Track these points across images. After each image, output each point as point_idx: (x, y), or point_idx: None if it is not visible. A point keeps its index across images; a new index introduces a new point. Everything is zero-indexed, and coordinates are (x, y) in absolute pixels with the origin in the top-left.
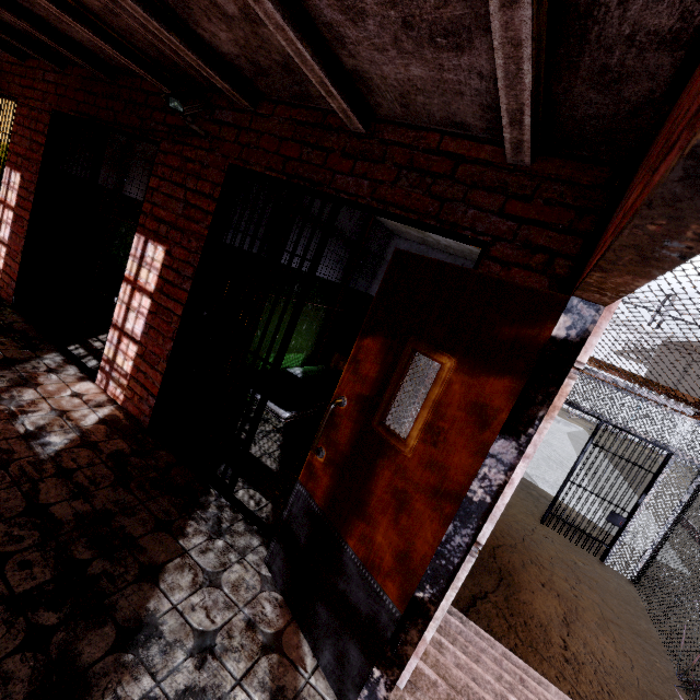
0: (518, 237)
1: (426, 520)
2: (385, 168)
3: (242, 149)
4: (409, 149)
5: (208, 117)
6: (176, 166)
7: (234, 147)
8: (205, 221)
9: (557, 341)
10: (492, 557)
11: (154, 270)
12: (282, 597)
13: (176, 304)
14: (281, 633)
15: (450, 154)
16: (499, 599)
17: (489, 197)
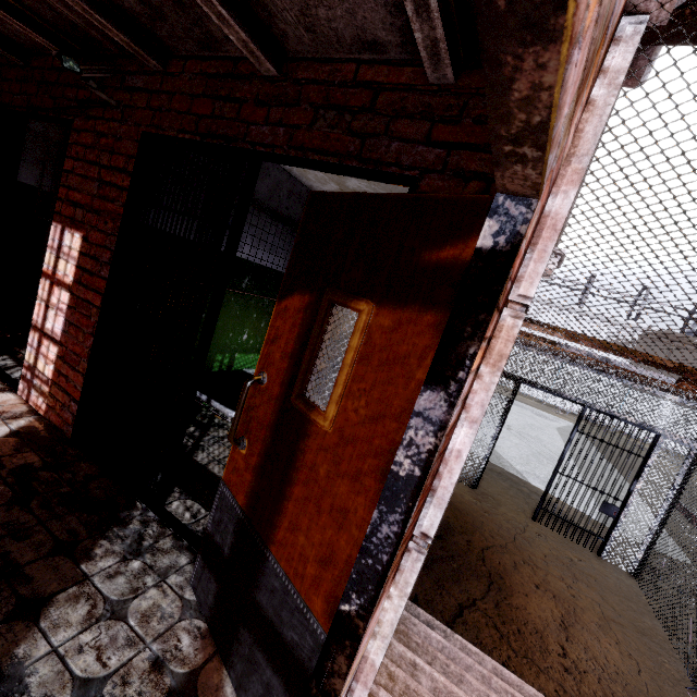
0: (449, 166)
1: (349, 508)
2: (301, 111)
3: (154, 114)
4: (325, 85)
5: (119, 86)
6: (90, 144)
7: (146, 113)
8: (120, 198)
9: (483, 254)
10: (481, 560)
11: (72, 260)
12: (207, 625)
13: (95, 295)
14: (198, 672)
15: (368, 84)
16: (489, 606)
17: (413, 125)
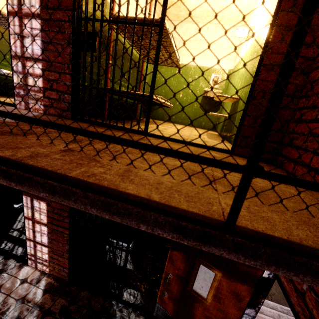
0: None
1: None
2: None
3: None
4: None
5: None
6: None
7: None
8: None
9: (265, 278)
10: None
11: (43, 213)
12: None
13: (63, 229)
14: None
15: None
16: None
17: None
